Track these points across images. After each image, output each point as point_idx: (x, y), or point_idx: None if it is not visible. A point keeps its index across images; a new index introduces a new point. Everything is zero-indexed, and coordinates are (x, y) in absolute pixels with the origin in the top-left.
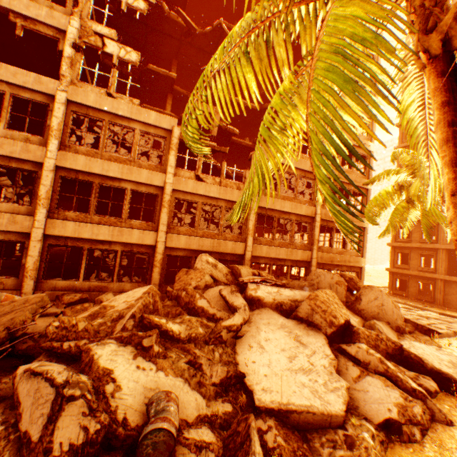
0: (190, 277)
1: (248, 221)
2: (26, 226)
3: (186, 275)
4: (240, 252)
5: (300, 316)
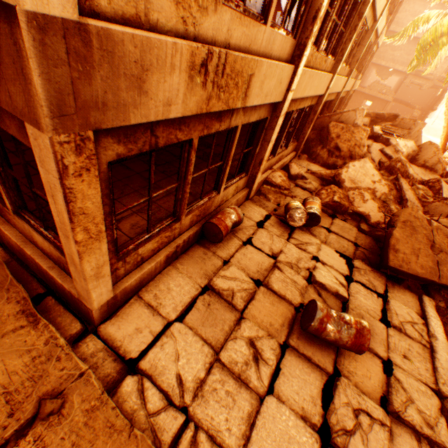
0: (358, 138)
1: (362, 47)
2: (283, 90)
3: (347, 134)
4: (341, 90)
5: (426, 165)
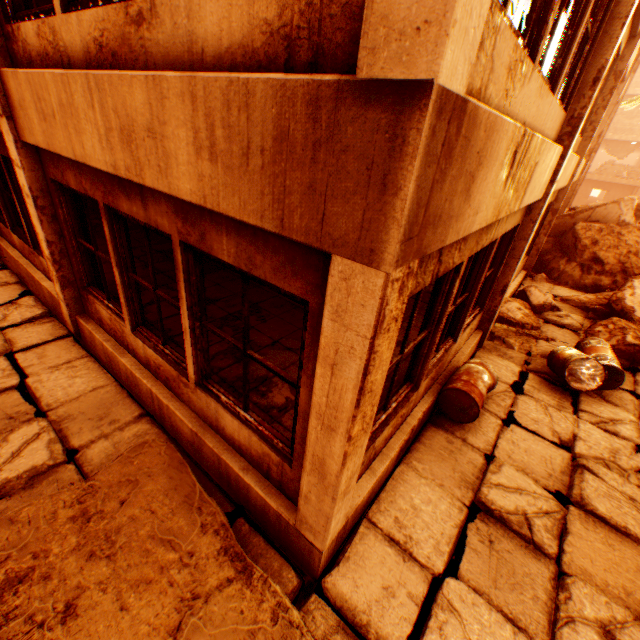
0: (632, 241)
1: (604, 117)
2: (546, 182)
3: (610, 237)
4: (577, 177)
5: None
